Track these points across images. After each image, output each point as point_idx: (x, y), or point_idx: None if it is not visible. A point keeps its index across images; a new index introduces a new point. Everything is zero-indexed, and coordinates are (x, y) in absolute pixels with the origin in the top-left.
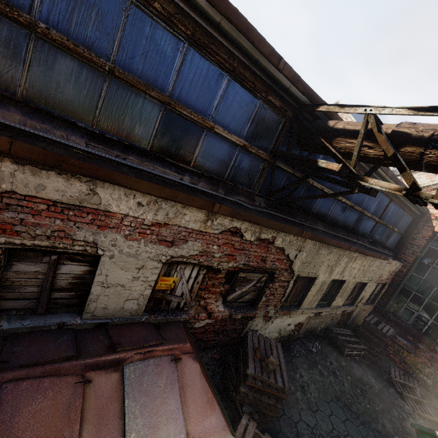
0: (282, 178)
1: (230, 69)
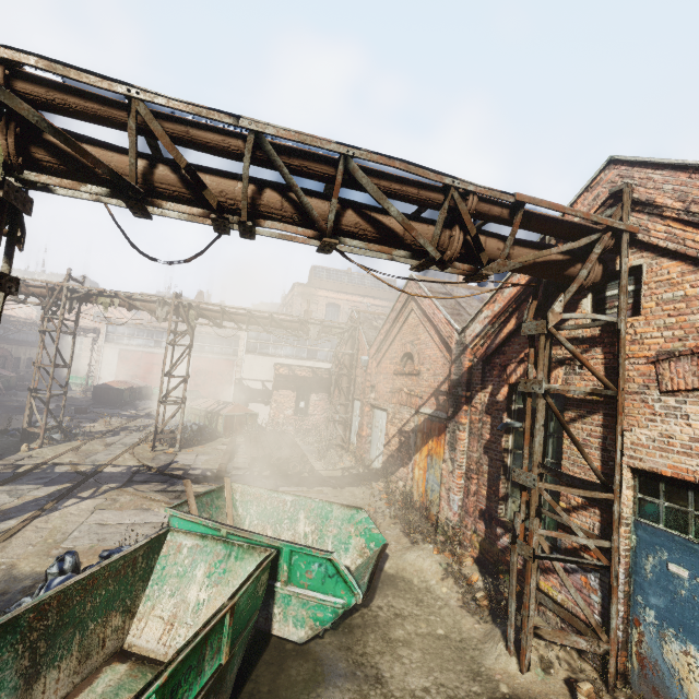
0: None
1: None
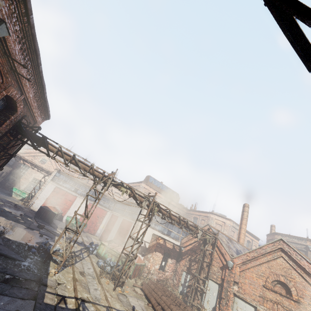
0: None
1: None
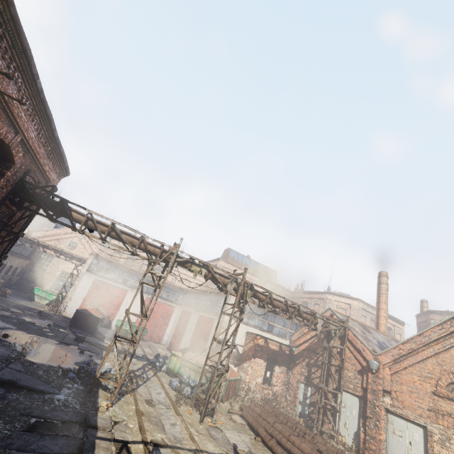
0: None
1: None
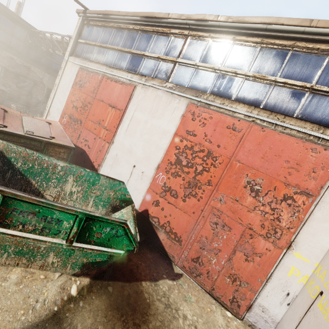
0: (32, 51)
1: (0, 13)
